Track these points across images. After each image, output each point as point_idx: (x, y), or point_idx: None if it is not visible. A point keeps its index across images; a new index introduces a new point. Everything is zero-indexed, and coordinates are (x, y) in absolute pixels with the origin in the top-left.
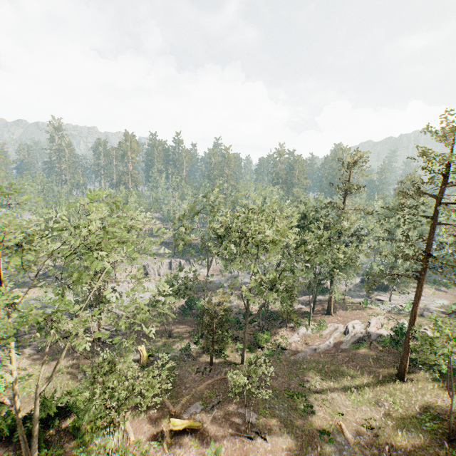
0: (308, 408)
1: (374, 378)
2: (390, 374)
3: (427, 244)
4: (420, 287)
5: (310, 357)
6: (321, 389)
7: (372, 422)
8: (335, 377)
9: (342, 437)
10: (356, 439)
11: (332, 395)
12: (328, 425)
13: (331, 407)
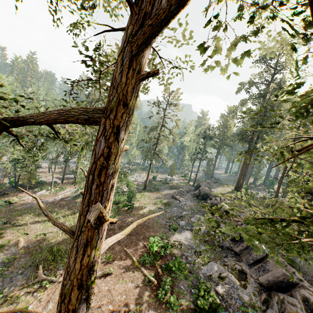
0: (0, 236)
1: (70, 211)
2: None
3: None
4: None
5: (34, 207)
6: (25, 223)
7: (48, 234)
8: (44, 216)
9: (16, 247)
10: (26, 246)
11: (32, 225)
12: (10, 242)
13: (24, 232)
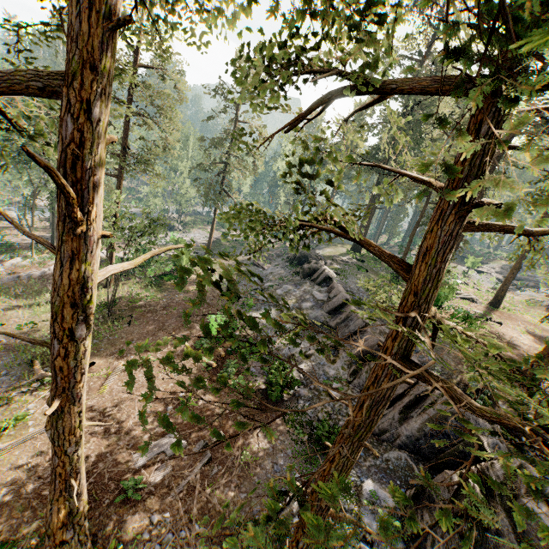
0: None
1: None
2: (100, 285)
3: (123, 136)
4: (119, 186)
5: (5, 285)
6: None
7: (42, 324)
8: (28, 298)
9: None
10: (6, 341)
11: (8, 312)
12: None
13: None
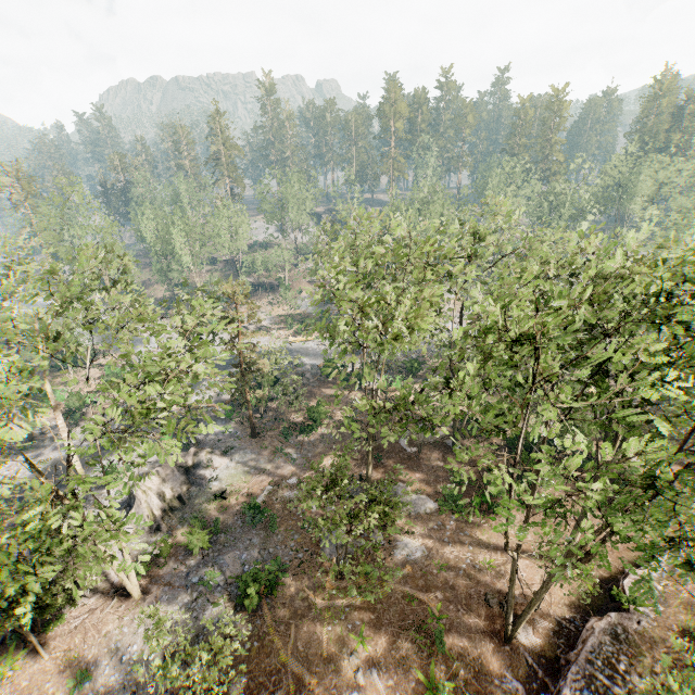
0: None
1: None
2: None
3: None
4: None
5: None
6: None
7: None
8: None
9: None
10: None
11: None
12: None
13: None
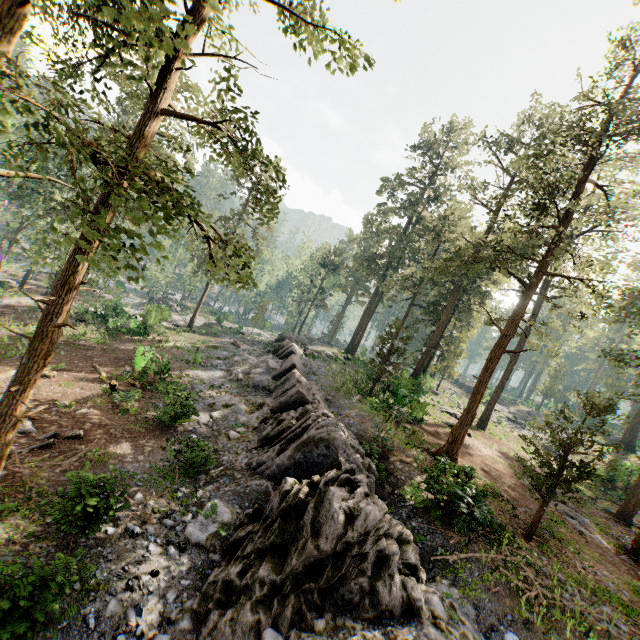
0: None
1: (19, 320)
2: None
3: None
4: None
5: None
6: None
7: None
8: None
9: None
10: None
11: None
12: None
13: None
